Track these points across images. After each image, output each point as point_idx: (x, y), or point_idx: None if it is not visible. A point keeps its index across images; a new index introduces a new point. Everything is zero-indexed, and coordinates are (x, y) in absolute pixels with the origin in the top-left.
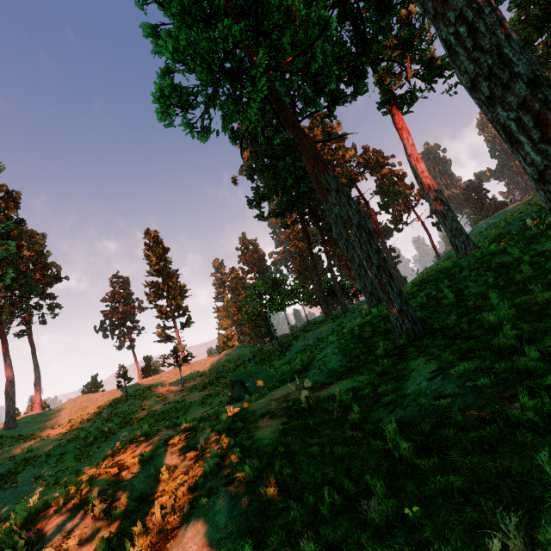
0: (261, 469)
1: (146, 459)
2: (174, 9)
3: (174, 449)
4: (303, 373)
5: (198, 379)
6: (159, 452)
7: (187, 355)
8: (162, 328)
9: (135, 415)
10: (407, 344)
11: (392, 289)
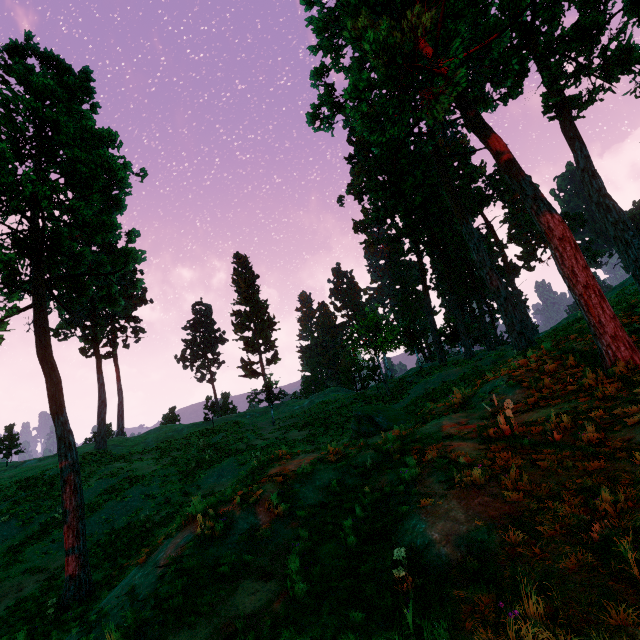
0: (489, 475)
1: (309, 472)
2: None
3: (334, 467)
4: (467, 405)
5: (289, 420)
6: (318, 468)
7: (279, 393)
8: (248, 362)
9: (234, 447)
10: (626, 373)
11: (603, 312)
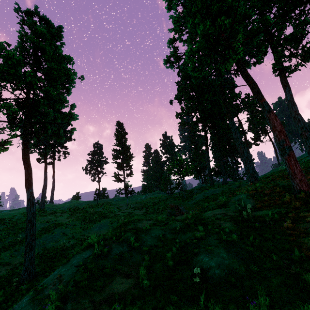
0: (239, 238)
1: (149, 229)
2: (192, 9)
3: (161, 228)
4: (226, 205)
5: (135, 204)
6: (153, 227)
7: (131, 190)
8: (117, 174)
9: (108, 214)
10: (305, 198)
11: (296, 168)
